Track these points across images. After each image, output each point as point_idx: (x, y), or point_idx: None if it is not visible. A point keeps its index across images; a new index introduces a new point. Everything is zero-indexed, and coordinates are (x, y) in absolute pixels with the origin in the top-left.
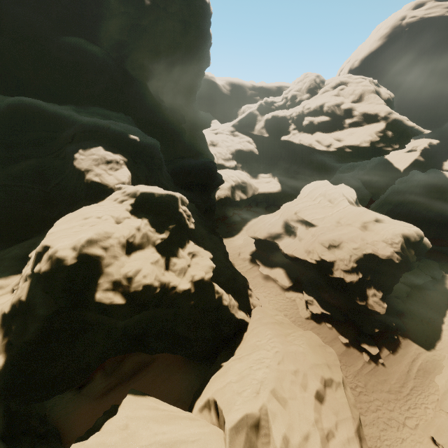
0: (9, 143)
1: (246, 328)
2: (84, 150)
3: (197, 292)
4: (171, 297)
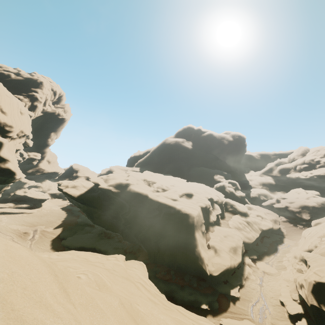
0: (200, 175)
1: None
2: (215, 175)
3: (241, 196)
4: (236, 195)
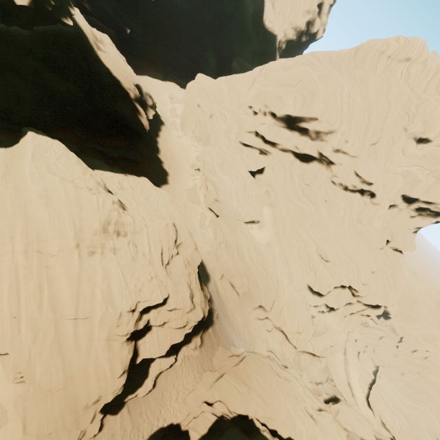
0: None
1: (256, 420)
2: None
3: None
4: None
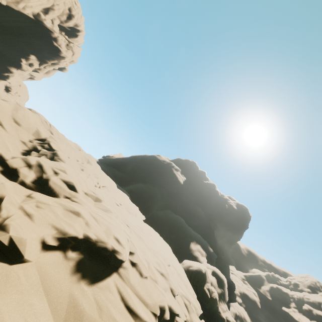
0: (172, 227)
1: None
2: (194, 243)
3: None
4: (218, 315)
